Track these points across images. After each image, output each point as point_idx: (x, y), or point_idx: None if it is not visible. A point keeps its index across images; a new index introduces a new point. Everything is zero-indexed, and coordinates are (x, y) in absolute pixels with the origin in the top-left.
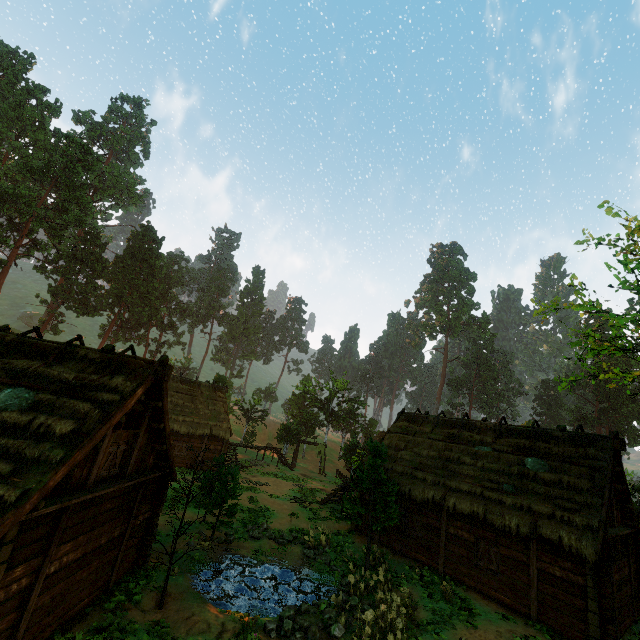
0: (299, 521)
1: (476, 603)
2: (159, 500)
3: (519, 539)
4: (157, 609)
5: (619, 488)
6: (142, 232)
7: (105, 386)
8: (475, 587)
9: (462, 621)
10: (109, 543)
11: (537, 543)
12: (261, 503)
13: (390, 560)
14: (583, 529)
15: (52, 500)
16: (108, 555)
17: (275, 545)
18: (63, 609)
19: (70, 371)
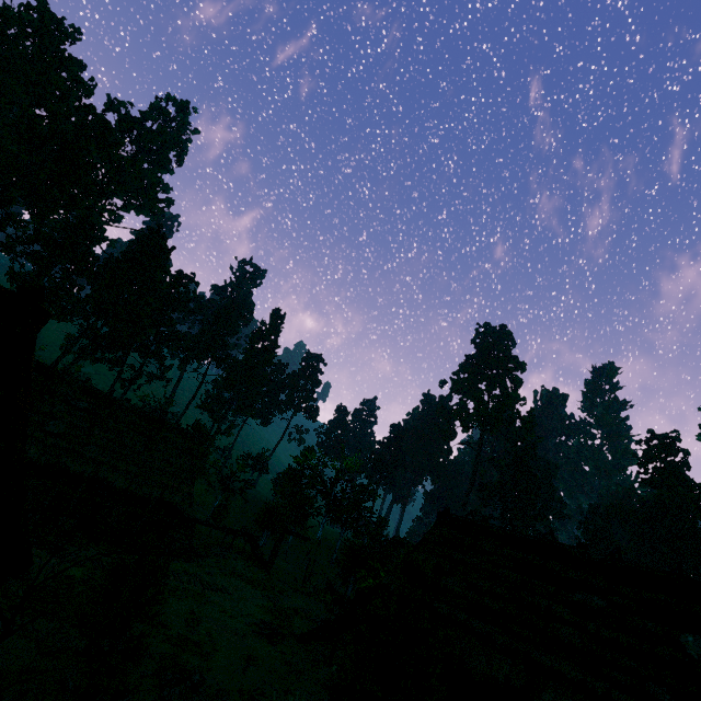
0: (259, 672)
1: None
2: None
3: None
4: None
5: None
6: (149, 235)
7: None
8: None
9: None
10: None
11: None
12: (204, 626)
13: None
14: None
15: None
16: None
17: None
18: None
19: None
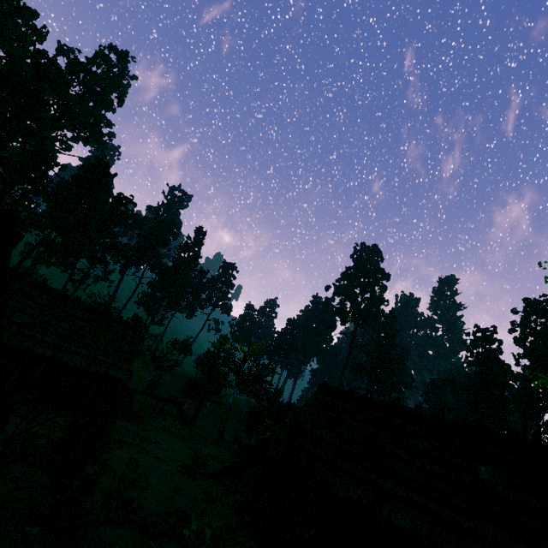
0: (182, 500)
1: None
2: None
3: None
4: None
5: None
6: (95, 163)
7: None
8: None
9: None
10: None
11: None
12: (141, 468)
13: None
14: None
15: None
16: None
17: (141, 537)
18: None
19: None
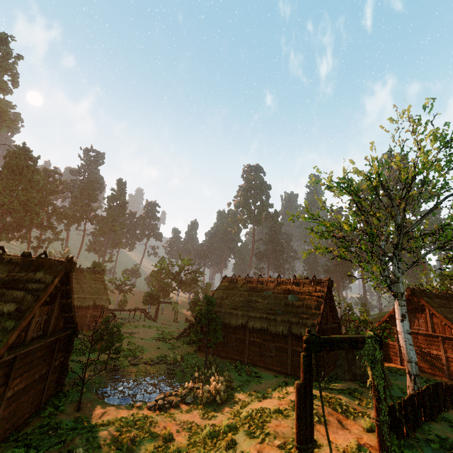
0: (163, 351)
1: (263, 373)
2: (69, 349)
3: (283, 337)
4: (76, 412)
5: (331, 305)
6: (18, 151)
7: (31, 279)
8: (263, 366)
9: (255, 382)
10: (40, 378)
11: (291, 337)
12: (136, 344)
13: (219, 362)
14: (311, 326)
15: (7, 353)
16: (39, 386)
17: (148, 366)
18: (15, 420)
19: (1, 271)
